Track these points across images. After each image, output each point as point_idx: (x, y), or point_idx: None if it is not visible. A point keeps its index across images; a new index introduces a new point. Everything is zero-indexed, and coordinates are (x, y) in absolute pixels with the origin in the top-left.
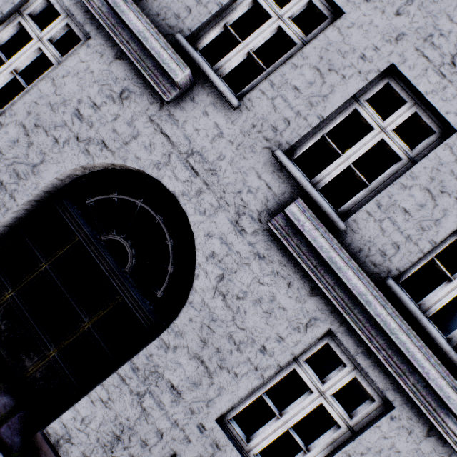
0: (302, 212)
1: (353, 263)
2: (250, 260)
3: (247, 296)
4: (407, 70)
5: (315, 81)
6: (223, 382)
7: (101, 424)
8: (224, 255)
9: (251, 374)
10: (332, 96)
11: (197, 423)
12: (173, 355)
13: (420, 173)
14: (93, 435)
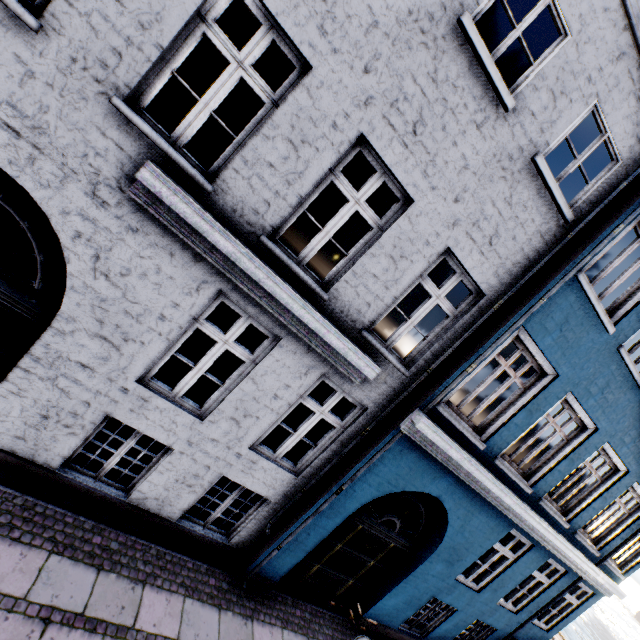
0: (156, 177)
1: (218, 225)
2: (124, 236)
3: (132, 272)
4: None
5: None
6: (133, 351)
7: (23, 411)
8: (92, 234)
9: (157, 340)
10: (167, 13)
11: (119, 388)
12: (72, 339)
13: (281, 121)
14: (18, 421)
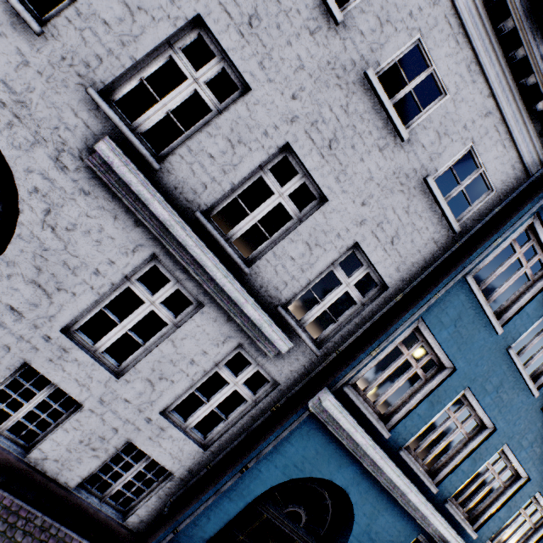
0: (111, 150)
1: (158, 195)
2: (76, 196)
3: (77, 228)
4: (212, 23)
5: (126, 19)
6: (63, 301)
7: None
8: (48, 191)
9: (88, 292)
10: (143, 38)
11: (43, 335)
12: (8, 282)
13: (223, 124)
14: None
